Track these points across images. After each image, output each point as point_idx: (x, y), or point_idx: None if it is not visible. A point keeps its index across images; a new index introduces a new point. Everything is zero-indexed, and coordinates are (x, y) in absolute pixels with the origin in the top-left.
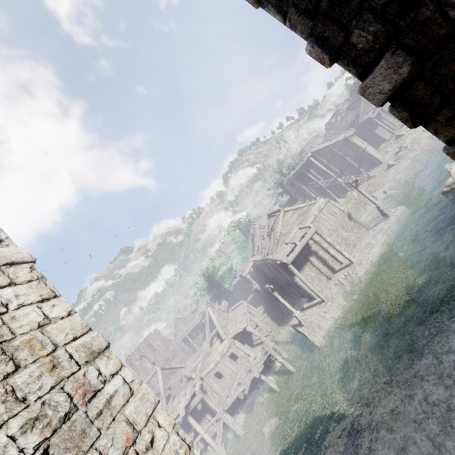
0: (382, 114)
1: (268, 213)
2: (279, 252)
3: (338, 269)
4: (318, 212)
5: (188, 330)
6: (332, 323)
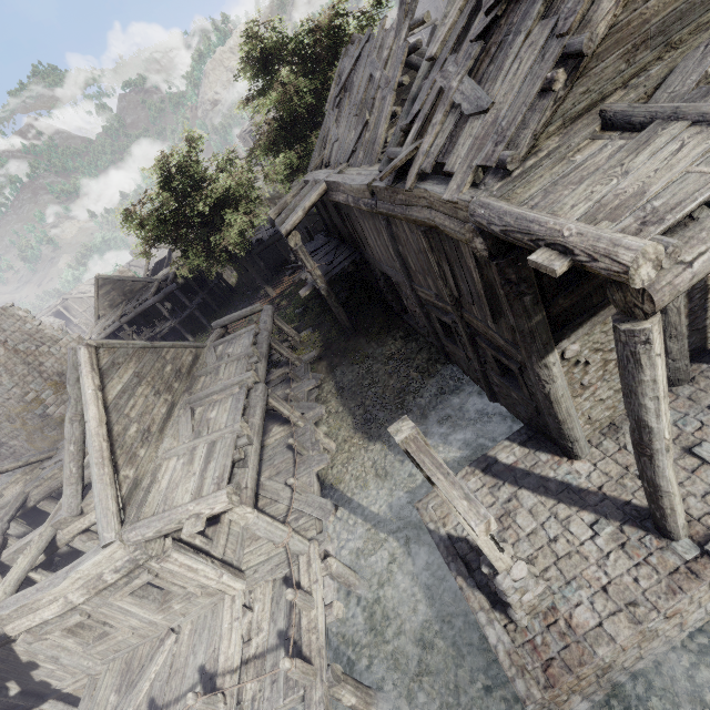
0: None
1: None
2: (541, 169)
3: None
4: None
5: (126, 313)
6: (661, 649)
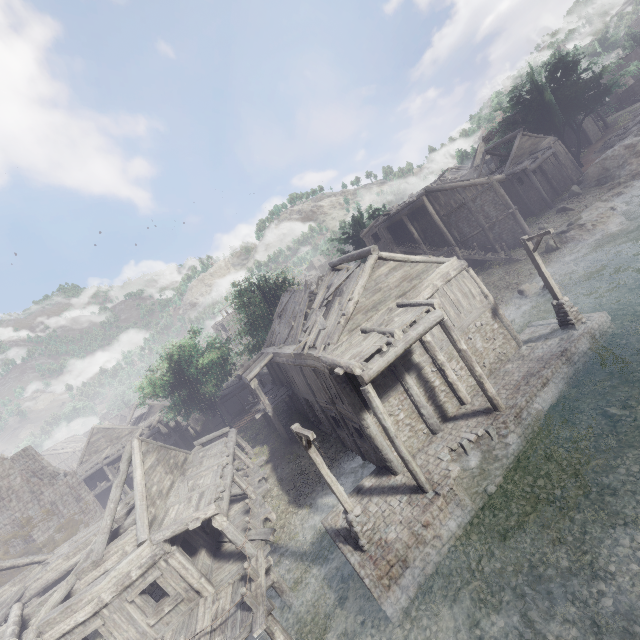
0: (538, 173)
1: (334, 260)
2: (343, 345)
3: (455, 415)
4: (442, 282)
5: (110, 455)
6: (435, 557)
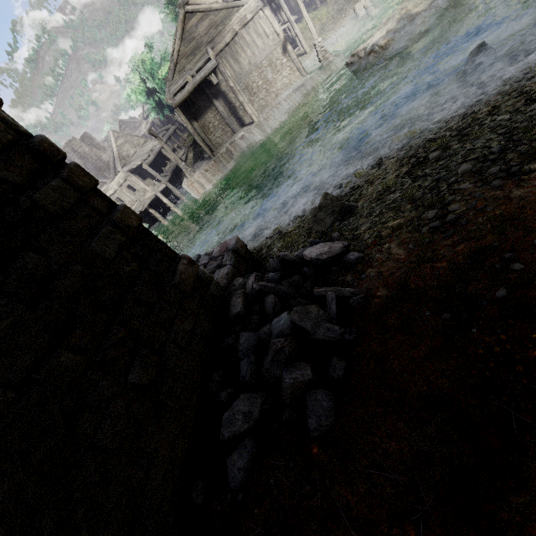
0: None
1: None
2: (175, 82)
3: (247, 124)
4: (240, 26)
5: None
6: (212, 182)
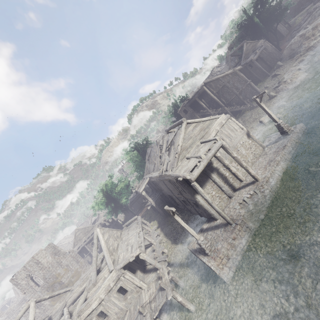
0: (258, 60)
1: (167, 128)
2: (179, 167)
3: (239, 187)
4: (219, 127)
5: (86, 240)
6: (241, 252)
